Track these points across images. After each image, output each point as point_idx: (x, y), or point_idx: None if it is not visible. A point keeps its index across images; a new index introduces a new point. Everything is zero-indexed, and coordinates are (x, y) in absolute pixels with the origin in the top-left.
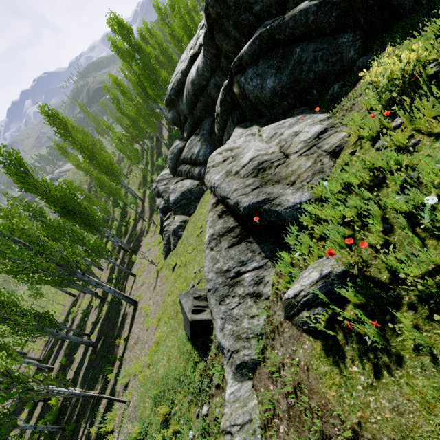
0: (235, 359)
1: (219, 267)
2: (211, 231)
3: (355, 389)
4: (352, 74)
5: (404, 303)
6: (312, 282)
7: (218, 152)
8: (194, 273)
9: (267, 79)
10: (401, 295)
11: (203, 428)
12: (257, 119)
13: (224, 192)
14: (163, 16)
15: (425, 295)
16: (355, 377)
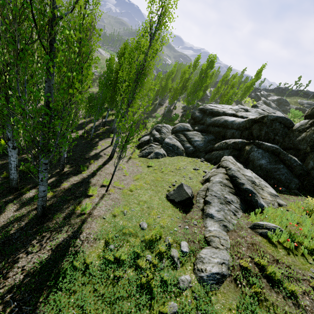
0: (223, 222)
1: (224, 193)
2: (221, 180)
3: (279, 253)
4: (291, 191)
5: (300, 248)
6: (273, 225)
7: (230, 158)
8: (175, 181)
9: (263, 159)
10: (299, 246)
11: (185, 231)
12: (243, 163)
13: (237, 175)
14: (224, 79)
15: (307, 250)
16: (280, 251)
